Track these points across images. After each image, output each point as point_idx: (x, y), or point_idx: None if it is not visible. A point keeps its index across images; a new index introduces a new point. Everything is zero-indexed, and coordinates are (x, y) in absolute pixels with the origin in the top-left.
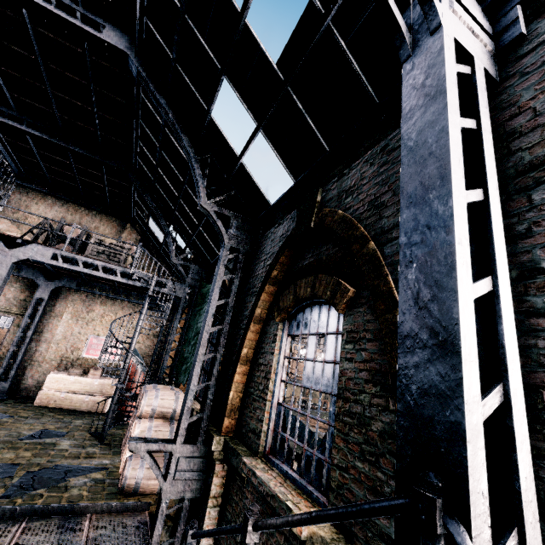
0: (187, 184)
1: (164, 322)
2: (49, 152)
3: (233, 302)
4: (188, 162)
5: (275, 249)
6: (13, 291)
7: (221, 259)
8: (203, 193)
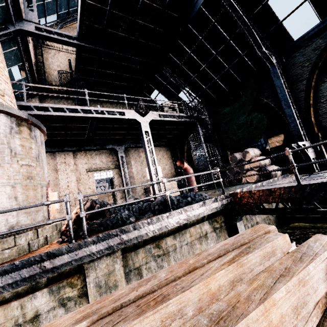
0: (218, 54)
1: (207, 135)
2: (105, 68)
3: (288, 90)
4: (245, 33)
5: (312, 56)
6: (104, 158)
7: (278, 73)
8: (262, 45)
